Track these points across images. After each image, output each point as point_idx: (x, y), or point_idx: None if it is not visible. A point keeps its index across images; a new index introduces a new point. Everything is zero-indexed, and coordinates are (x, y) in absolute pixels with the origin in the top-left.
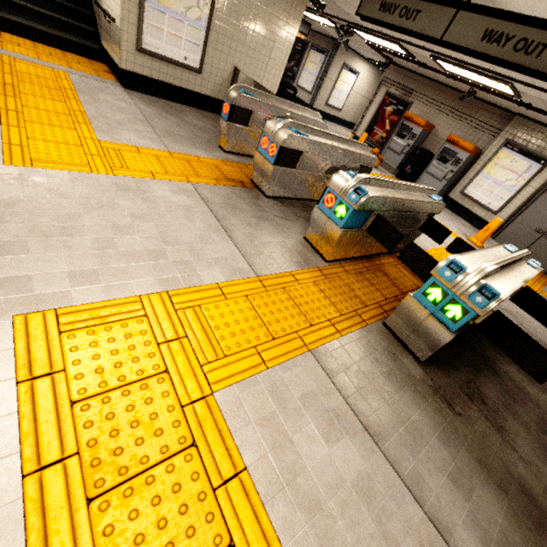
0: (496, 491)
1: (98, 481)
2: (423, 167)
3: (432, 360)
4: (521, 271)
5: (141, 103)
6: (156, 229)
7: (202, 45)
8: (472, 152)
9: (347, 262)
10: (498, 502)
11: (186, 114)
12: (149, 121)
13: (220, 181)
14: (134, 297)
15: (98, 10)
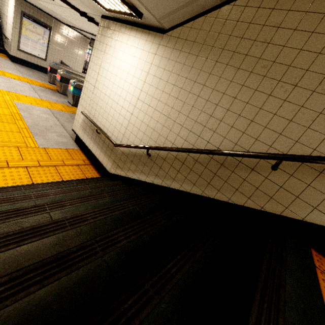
0: None
1: None
2: None
3: None
4: None
5: (18, 66)
6: (10, 85)
7: (46, 52)
8: None
9: None
10: None
11: (39, 73)
12: (19, 70)
13: (42, 86)
14: None
15: (4, 37)
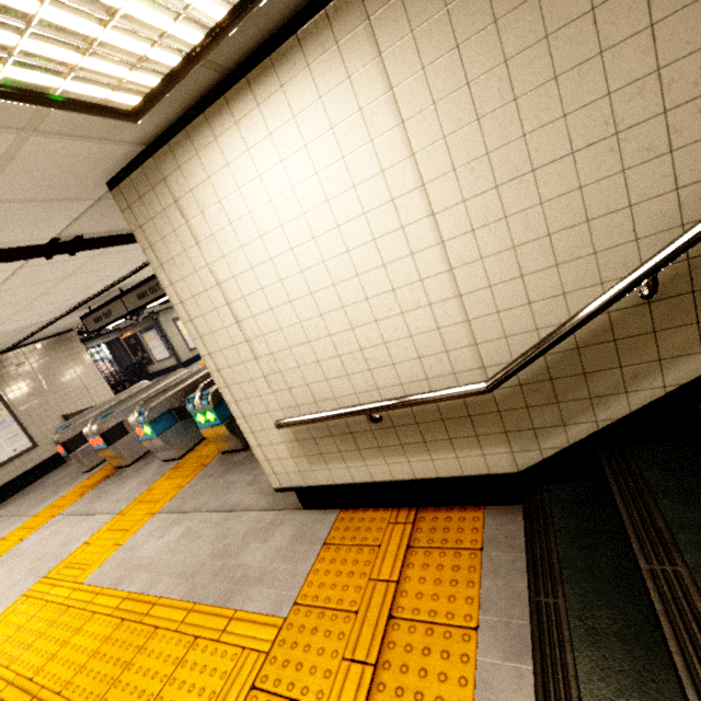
0: None
1: (11, 659)
2: None
3: None
4: None
5: None
6: (30, 560)
7: (21, 431)
8: None
9: (200, 444)
10: None
11: (48, 480)
12: (11, 515)
13: (84, 493)
14: (19, 598)
15: None
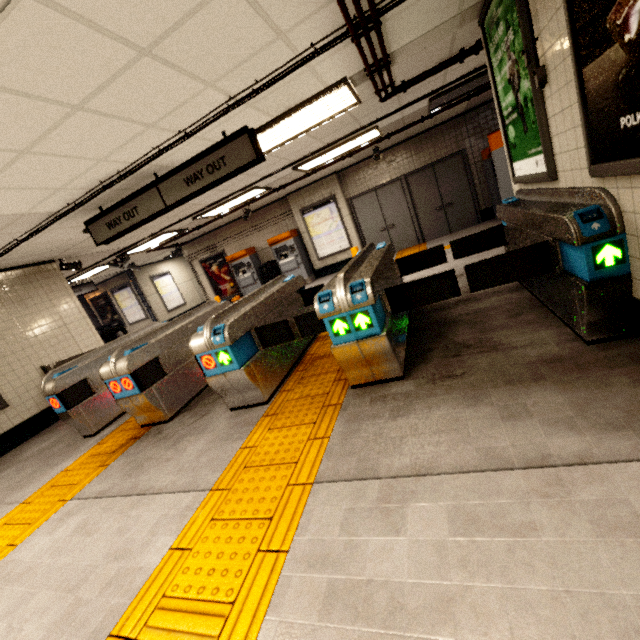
0: (536, 385)
1: None
2: (279, 273)
3: (409, 366)
4: (375, 256)
5: None
6: (51, 590)
7: None
8: (292, 235)
9: (284, 384)
10: (546, 389)
11: (24, 451)
12: None
13: (106, 462)
14: None
15: None
